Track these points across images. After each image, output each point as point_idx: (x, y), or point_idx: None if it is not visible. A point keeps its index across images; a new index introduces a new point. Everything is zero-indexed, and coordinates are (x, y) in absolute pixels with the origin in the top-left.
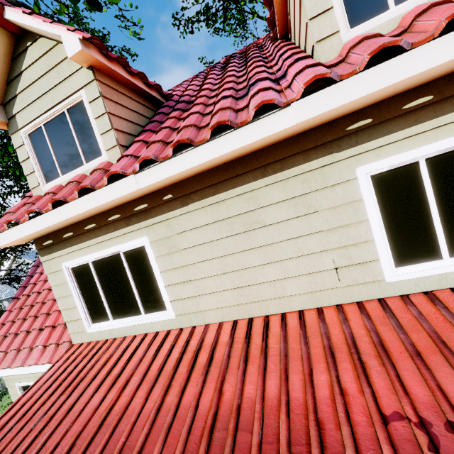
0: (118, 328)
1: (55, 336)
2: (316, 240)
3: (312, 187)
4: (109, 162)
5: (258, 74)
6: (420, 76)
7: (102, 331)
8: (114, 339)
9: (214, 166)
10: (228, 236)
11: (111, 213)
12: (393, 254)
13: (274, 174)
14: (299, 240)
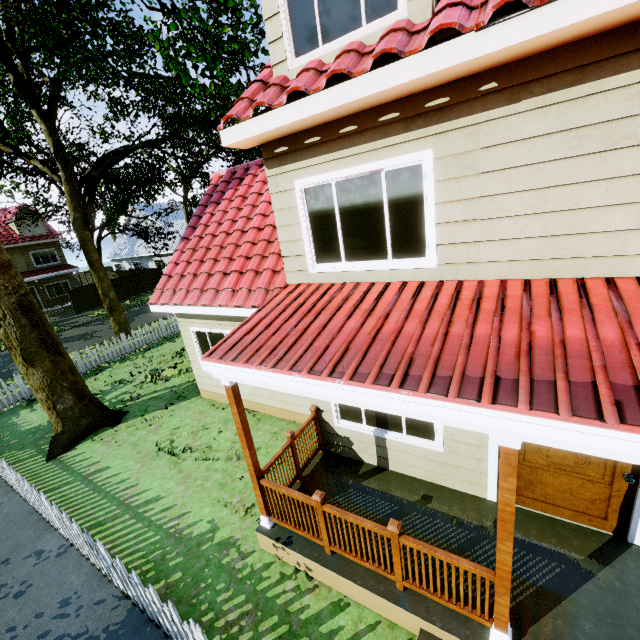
0: (350, 272)
1: (246, 282)
2: None
3: None
4: (410, 21)
5: None
6: None
7: (328, 273)
8: (344, 283)
9: (600, 30)
10: (567, 157)
11: (385, 109)
12: None
13: None
14: None
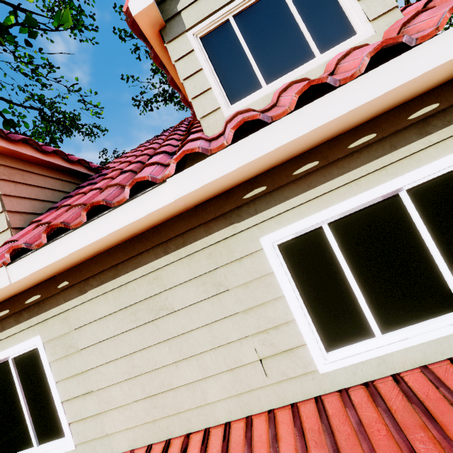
0: None
1: None
2: (233, 325)
3: (218, 262)
4: None
5: (161, 148)
6: (292, 146)
7: None
8: None
9: (111, 246)
10: (133, 327)
11: None
12: (321, 334)
13: (177, 250)
14: (214, 327)
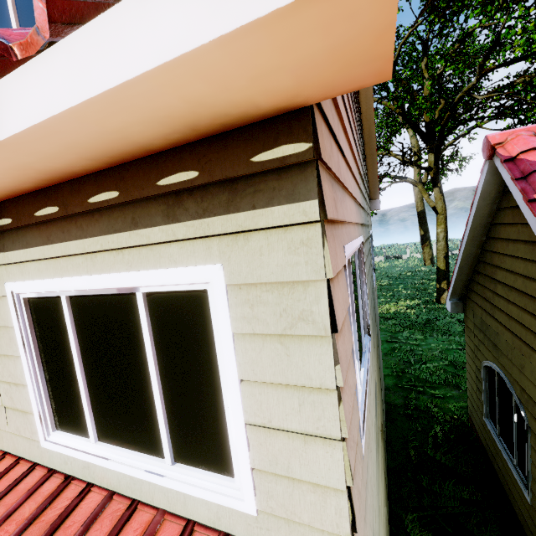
0: None
1: None
2: None
3: None
4: None
5: None
6: None
7: None
8: None
9: None
10: None
11: None
12: (54, 411)
13: None
14: None
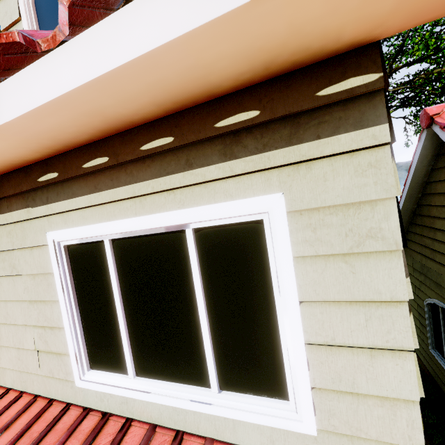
0: None
1: None
2: (21, 310)
3: (14, 244)
4: None
5: None
6: (31, 132)
7: None
8: None
9: None
10: None
11: None
12: (88, 351)
13: None
14: (9, 304)
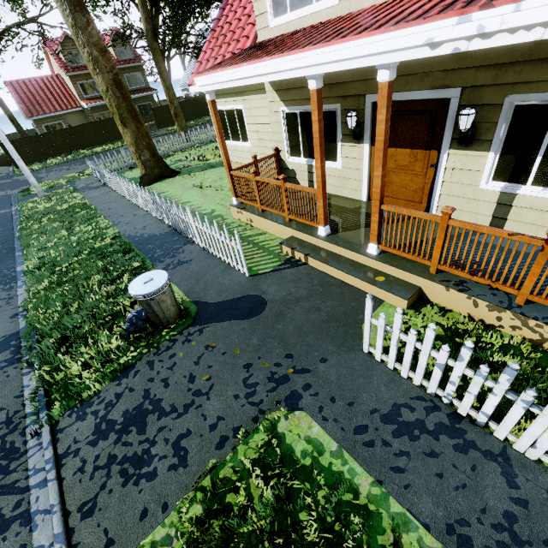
0: (292, 21)
1: None
2: None
3: None
4: None
5: None
6: None
7: (280, 26)
8: (288, 32)
9: None
10: None
11: None
12: None
13: None
14: None
